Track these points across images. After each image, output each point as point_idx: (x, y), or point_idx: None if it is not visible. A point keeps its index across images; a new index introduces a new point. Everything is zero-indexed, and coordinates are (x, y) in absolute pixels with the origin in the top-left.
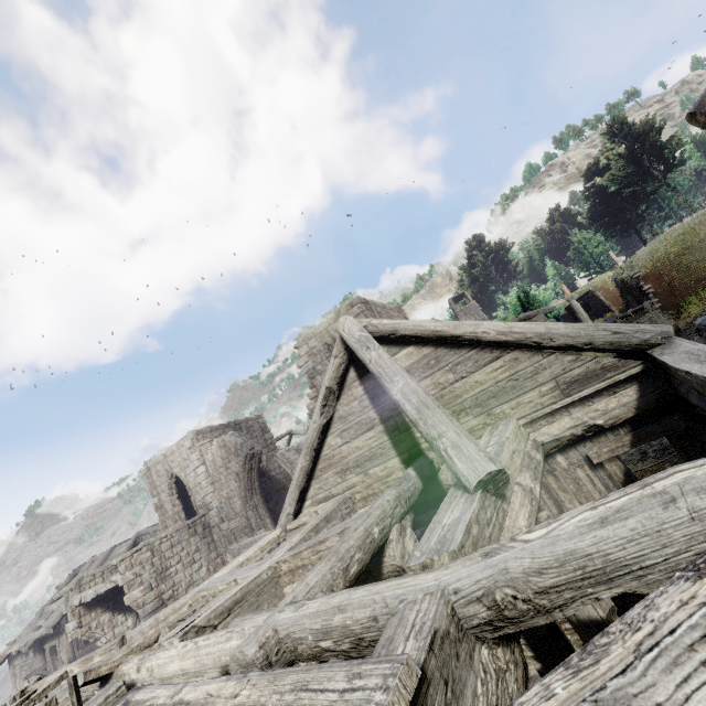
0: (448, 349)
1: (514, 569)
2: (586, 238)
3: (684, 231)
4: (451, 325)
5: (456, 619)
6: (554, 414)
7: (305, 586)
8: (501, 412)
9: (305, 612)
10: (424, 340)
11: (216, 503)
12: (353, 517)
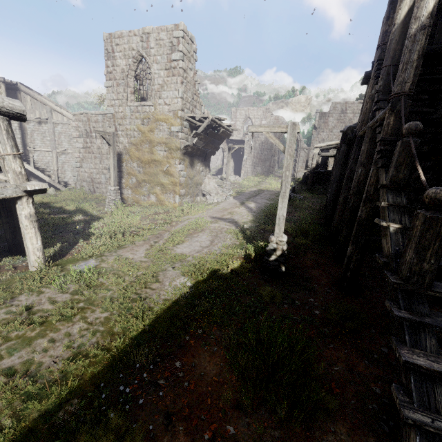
0: None
1: None
2: None
3: None
4: None
5: None
6: None
7: None
8: None
9: None
10: None
11: (264, 136)
12: None
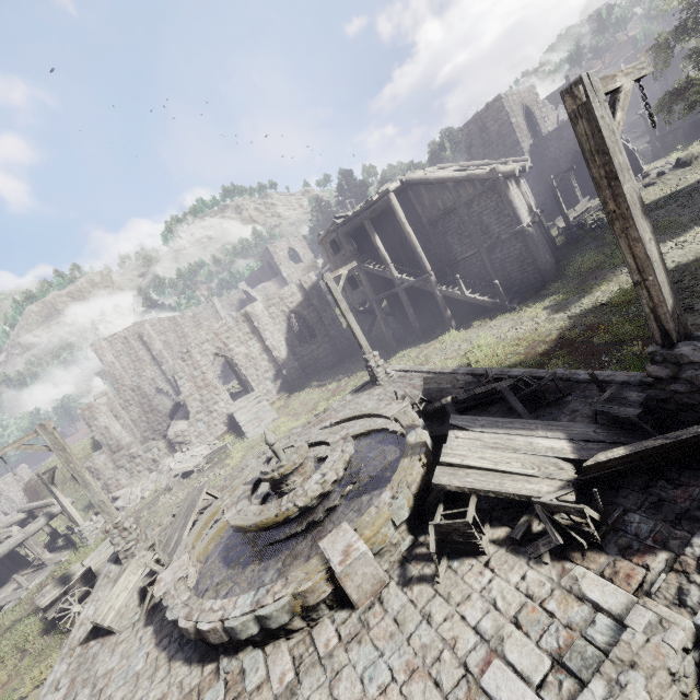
0: None
1: None
2: None
3: None
4: None
5: None
6: None
7: None
8: None
9: None
10: None
11: None
12: None
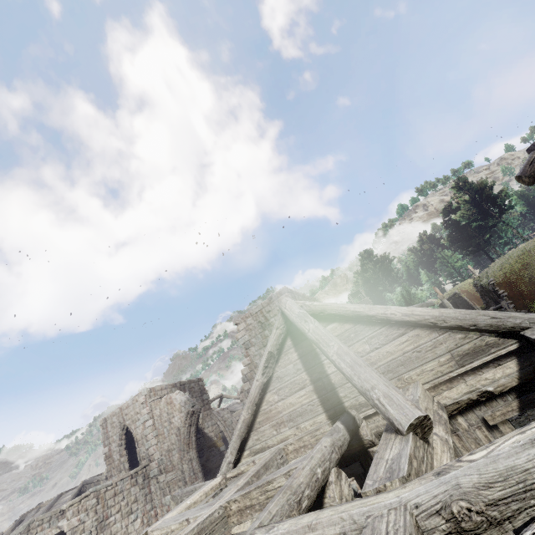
0: (364, 325)
1: (465, 484)
2: (448, 255)
3: (522, 252)
4: (366, 308)
5: (420, 530)
6: (452, 380)
7: (268, 513)
8: (409, 377)
9: (276, 533)
10: (345, 318)
11: (158, 455)
12: (296, 461)
